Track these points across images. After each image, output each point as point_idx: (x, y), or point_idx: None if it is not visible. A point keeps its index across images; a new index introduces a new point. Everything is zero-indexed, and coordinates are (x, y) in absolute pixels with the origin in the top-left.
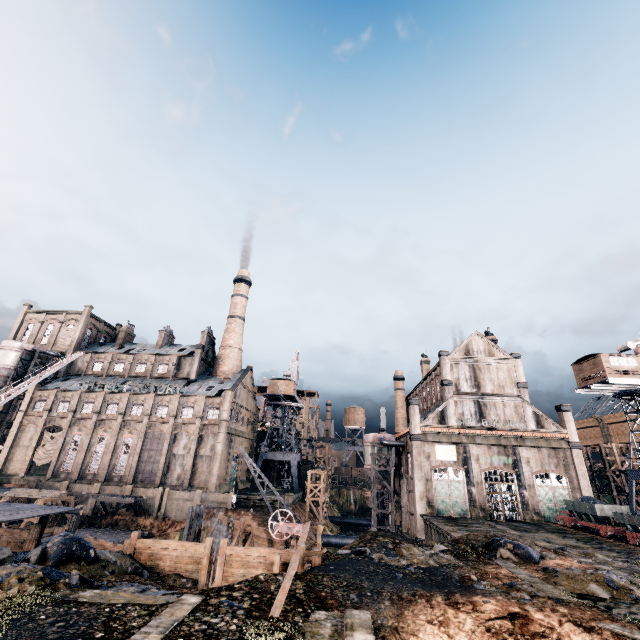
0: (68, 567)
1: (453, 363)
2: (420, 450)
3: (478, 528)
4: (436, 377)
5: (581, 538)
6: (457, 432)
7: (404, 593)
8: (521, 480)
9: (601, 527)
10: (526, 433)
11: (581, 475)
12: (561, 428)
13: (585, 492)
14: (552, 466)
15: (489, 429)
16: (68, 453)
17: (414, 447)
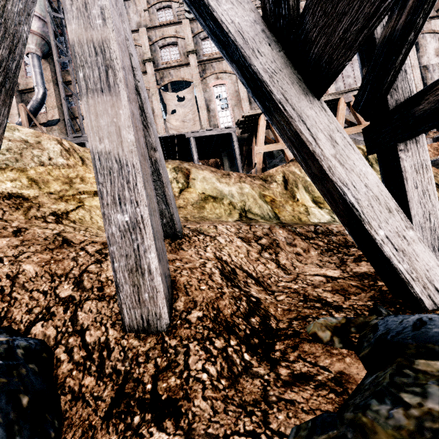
0: None
1: None
2: None
3: None
4: None
5: None
6: None
7: None
8: None
9: None
10: None
11: None
12: None
13: None
14: None
15: None
16: (217, 114)
17: None
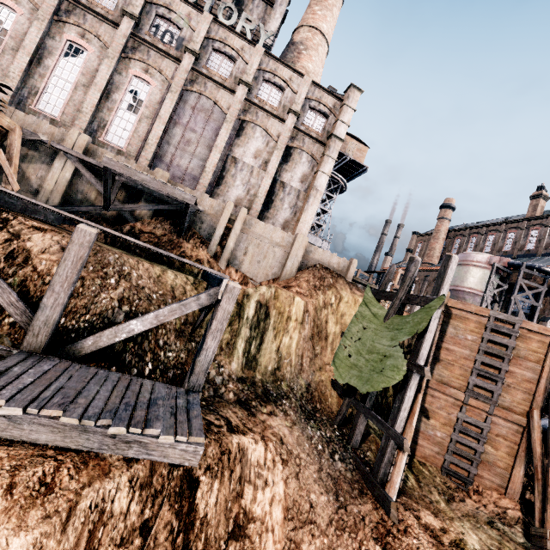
0: None
1: None
2: None
3: None
4: None
5: None
6: None
7: None
8: None
9: None
10: None
11: None
12: None
13: None
14: None
15: None
16: None
17: None
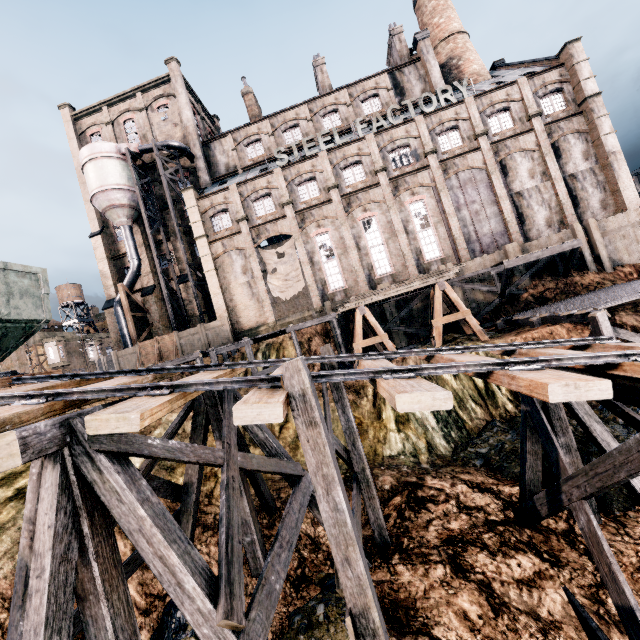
0: None
1: None
2: None
3: None
4: None
5: None
6: None
7: None
8: None
9: None
10: None
11: None
12: None
13: None
14: None
15: None
16: (323, 266)
17: None
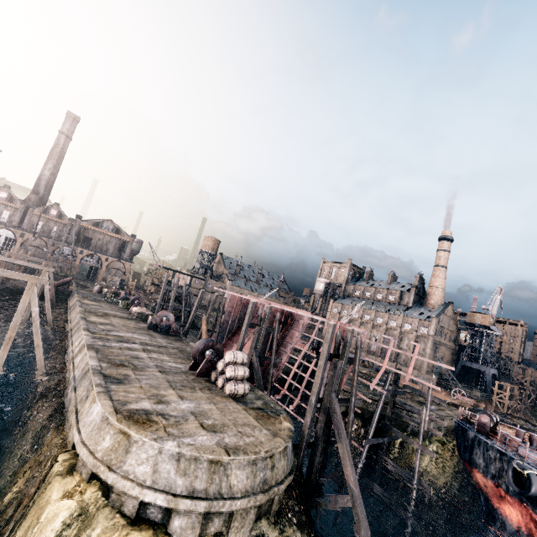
0: None
1: None
2: None
3: None
4: None
5: None
6: None
7: None
8: None
9: None
10: None
11: None
12: None
13: None
14: None
15: None
16: None
17: None
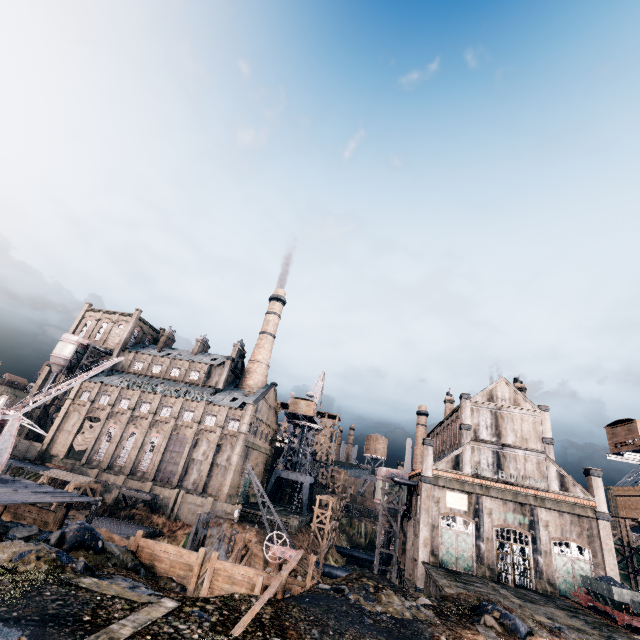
0: (79, 553)
1: (474, 407)
2: (429, 494)
3: (478, 588)
4: (457, 419)
5: (592, 622)
6: (471, 481)
7: (366, 639)
8: (537, 544)
9: (618, 614)
10: (547, 494)
11: (607, 550)
12: (588, 494)
13: (610, 570)
14: (574, 535)
15: (506, 483)
16: (102, 443)
17: (423, 489)
